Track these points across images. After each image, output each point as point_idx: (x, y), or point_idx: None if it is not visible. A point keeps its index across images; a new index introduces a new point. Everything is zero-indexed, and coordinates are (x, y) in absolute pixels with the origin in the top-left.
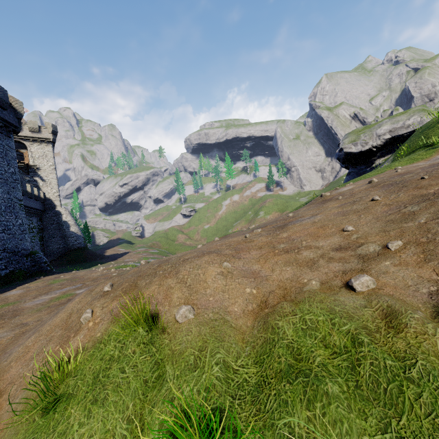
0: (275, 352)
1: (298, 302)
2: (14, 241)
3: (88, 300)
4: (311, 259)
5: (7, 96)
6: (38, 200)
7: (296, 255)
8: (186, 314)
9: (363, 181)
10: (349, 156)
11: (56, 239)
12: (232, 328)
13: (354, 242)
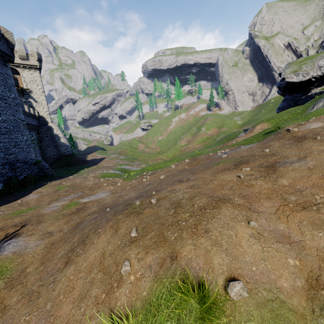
0: None
1: None
2: (23, 154)
3: (117, 242)
4: None
5: None
6: (34, 118)
7: (319, 215)
8: (240, 292)
9: None
10: (289, 85)
11: (51, 148)
12: (292, 312)
13: None
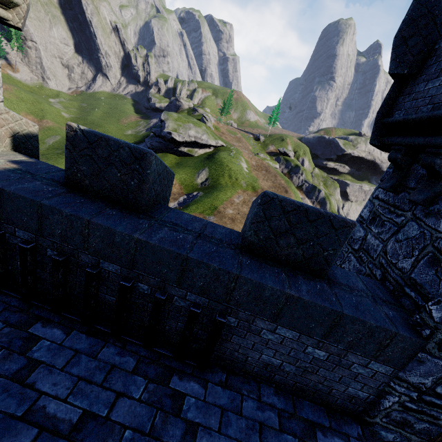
0: None
1: None
2: None
3: None
4: None
5: None
6: None
7: None
8: None
9: (231, 207)
10: (173, 140)
11: None
12: None
13: None
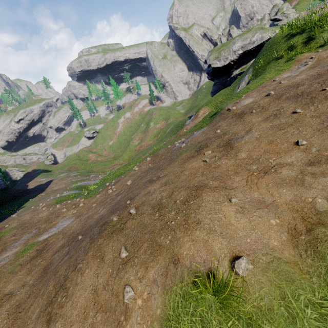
0: None
1: None
2: None
3: (107, 271)
4: (296, 177)
5: None
6: None
7: (277, 175)
8: (246, 267)
9: (256, 93)
10: (216, 70)
11: None
12: (288, 264)
13: (319, 155)
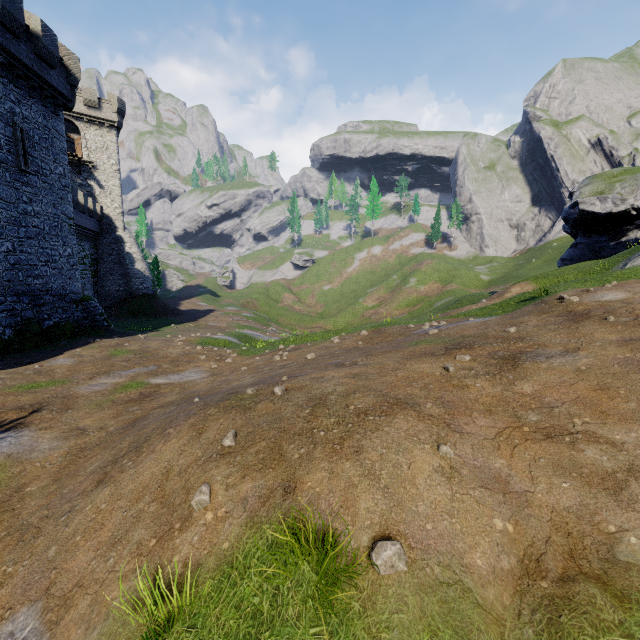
0: None
1: (623, 595)
2: (61, 280)
3: (196, 453)
4: (610, 473)
5: (57, 45)
6: (93, 217)
7: (572, 452)
8: (393, 561)
9: None
10: (586, 218)
11: (115, 277)
12: (480, 610)
13: None
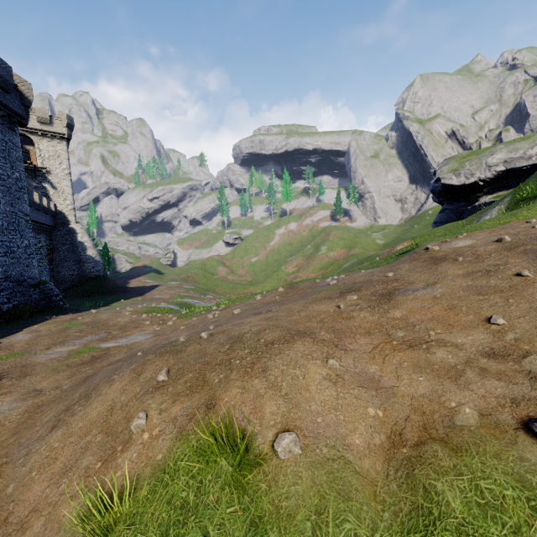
0: (436, 534)
1: (457, 448)
2: (19, 268)
3: (135, 390)
4: (453, 366)
5: (12, 74)
6: (48, 213)
7: (427, 355)
8: (290, 447)
9: (485, 235)
10: (447, 189)
11: (69, 263)
12: (358, 475)
13: (513, 346)
